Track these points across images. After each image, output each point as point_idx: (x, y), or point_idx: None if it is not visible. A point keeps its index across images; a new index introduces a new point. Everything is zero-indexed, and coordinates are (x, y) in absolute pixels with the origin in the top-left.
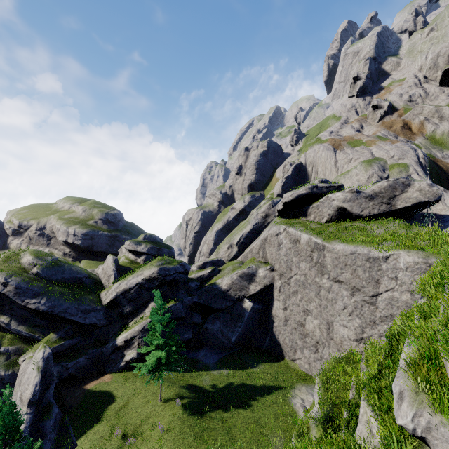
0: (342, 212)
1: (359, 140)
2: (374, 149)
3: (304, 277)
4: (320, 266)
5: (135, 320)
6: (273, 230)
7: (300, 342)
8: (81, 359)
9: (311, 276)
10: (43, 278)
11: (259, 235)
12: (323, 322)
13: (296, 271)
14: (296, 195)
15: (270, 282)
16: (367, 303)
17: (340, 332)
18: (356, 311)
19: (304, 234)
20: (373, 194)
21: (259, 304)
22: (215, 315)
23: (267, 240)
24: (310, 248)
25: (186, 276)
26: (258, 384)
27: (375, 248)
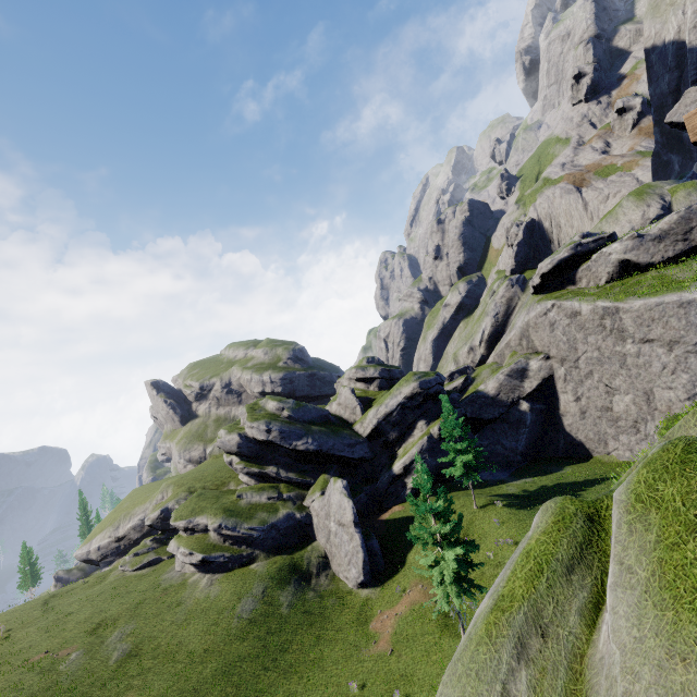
0: (626, 265)
1: (611, 166)
2: (638, 173)
3: (598, 352)
4: (617, 332)
5: (404, 446)
6: (537, 310)
7: (611, 430)
8: (362, 495)
9: (608, 348)
10: (296, 421)
11: (504, 327)
12: (638, 394)
13: (584, 348)
14: (556, 261)
15: (548, 373)
16: (691, 353)
17: (665, 397)
18: (679, 366)
19: (584, 303)
20: (661, 234)
21: (539, 404)
22: (486, 429)
23: (531, 325)
24: (598, 316)
25: (444, 388)
26: (576, 480)
27: (686, 290)
